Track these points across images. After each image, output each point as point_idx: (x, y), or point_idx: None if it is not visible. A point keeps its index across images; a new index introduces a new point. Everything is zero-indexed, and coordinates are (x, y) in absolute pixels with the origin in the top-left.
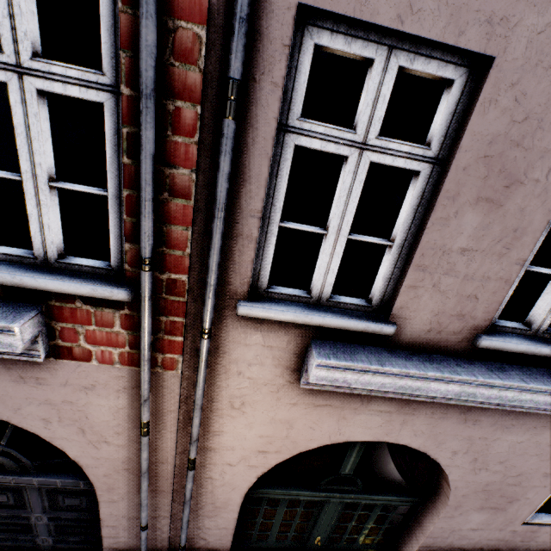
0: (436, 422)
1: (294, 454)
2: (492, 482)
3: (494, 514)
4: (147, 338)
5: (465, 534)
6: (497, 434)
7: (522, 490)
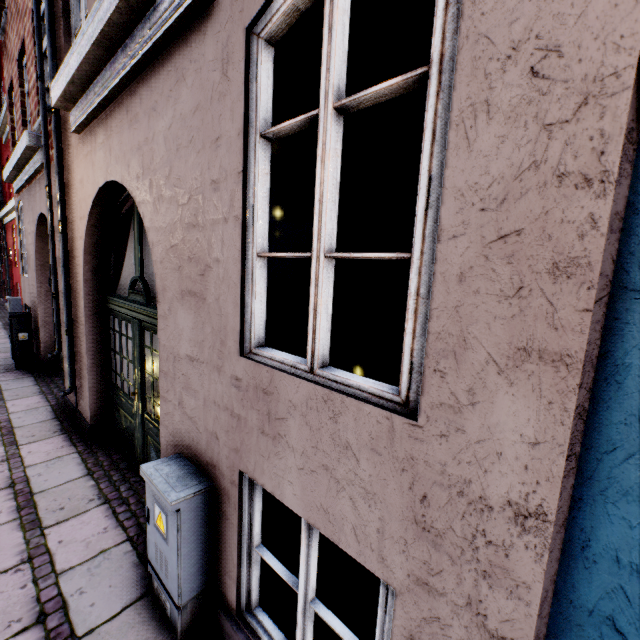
0: (121, 137)
1: (88, 217)
2: (174, 225)
3: (198, 313)
4: (43, 123)
5: (187, 372)
6: (152, 126)
7: (205, 237)
